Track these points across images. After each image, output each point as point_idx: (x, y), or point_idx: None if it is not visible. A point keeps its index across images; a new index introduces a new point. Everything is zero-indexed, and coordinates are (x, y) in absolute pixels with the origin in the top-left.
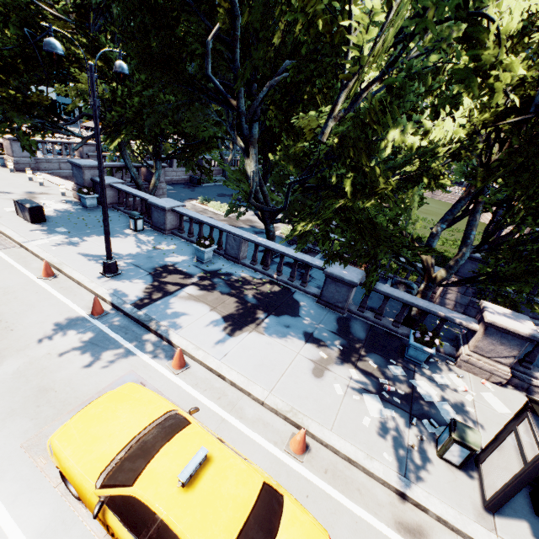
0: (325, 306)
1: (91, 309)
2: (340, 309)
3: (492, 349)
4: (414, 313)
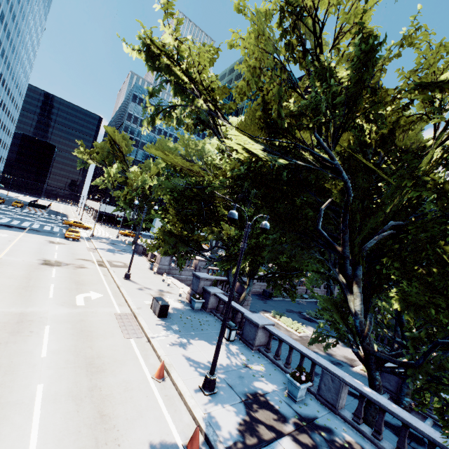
0: None
1: (187, 438)
2: None
3: None
4: None
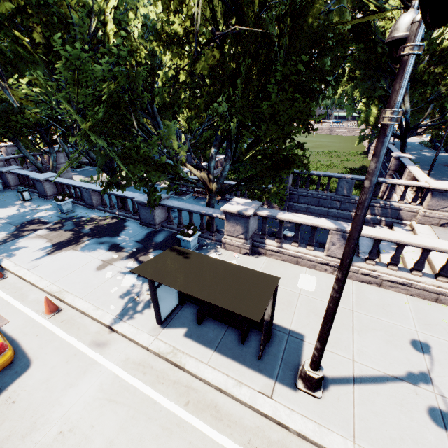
0: (145, 226)
1: None
2: (153, 226)
3: (234, 229)
4: (207, 218)
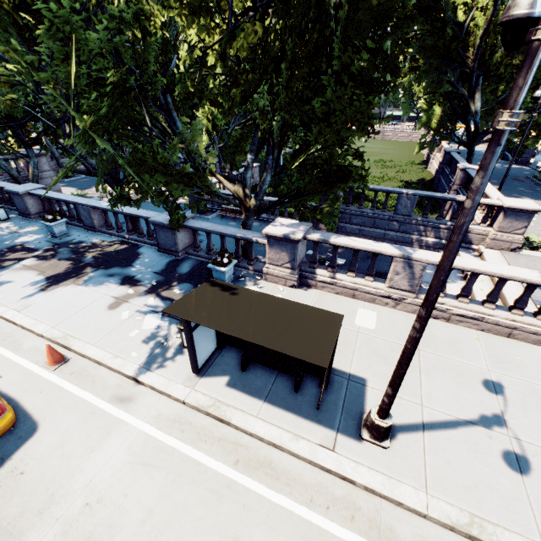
0: (164, 253)
1: None
2: (176, 253)
3: (279, 257)
4: (243, 243)
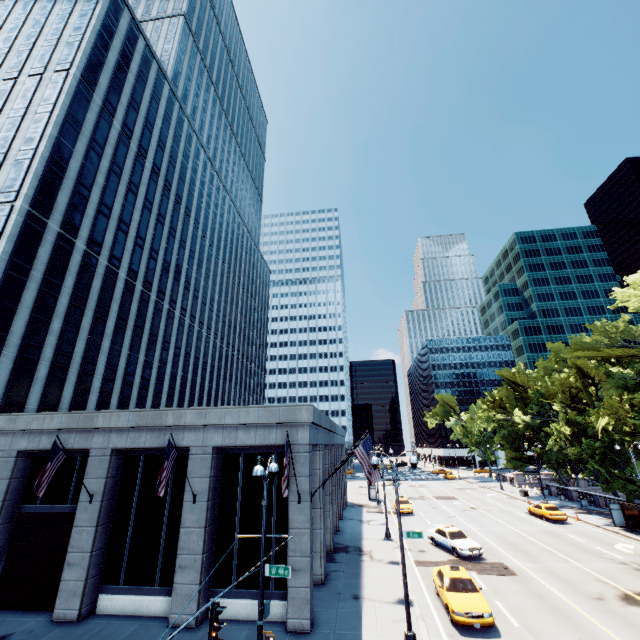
0: None
1: None
2: None
3: None
4: None
